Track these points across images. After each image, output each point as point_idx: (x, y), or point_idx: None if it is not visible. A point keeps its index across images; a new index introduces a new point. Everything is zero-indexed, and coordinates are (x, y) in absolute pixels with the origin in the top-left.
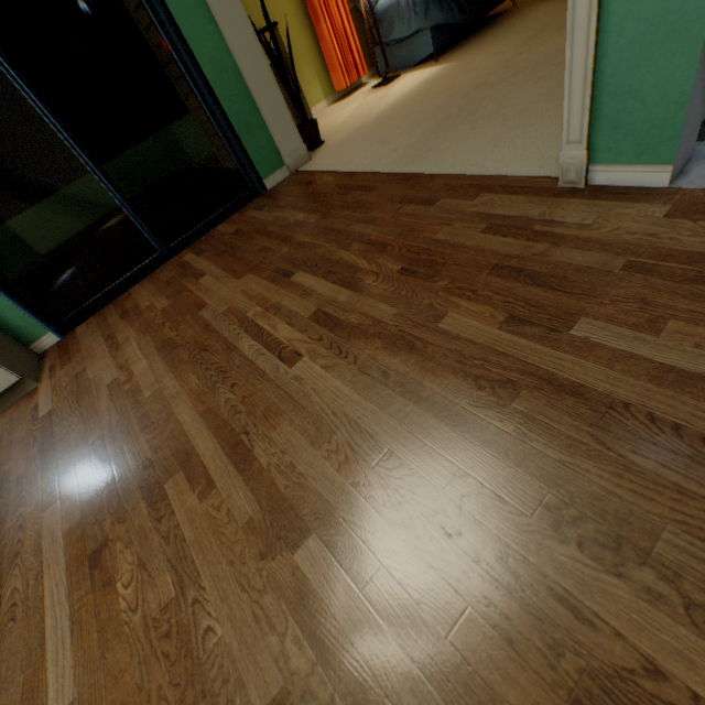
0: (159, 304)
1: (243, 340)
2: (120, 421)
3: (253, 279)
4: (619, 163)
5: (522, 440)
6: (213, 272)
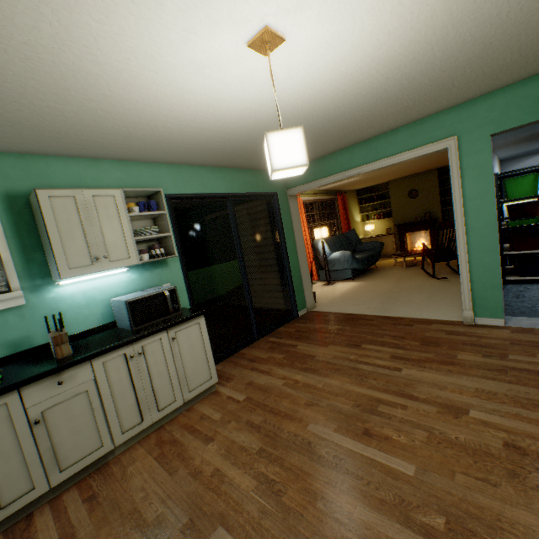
0: (276, 356)
1: (360, 365)
2: (314, 395)
3: (336, 346)
4: (485, 317)
5: (519, 380)
6: (302, 344)
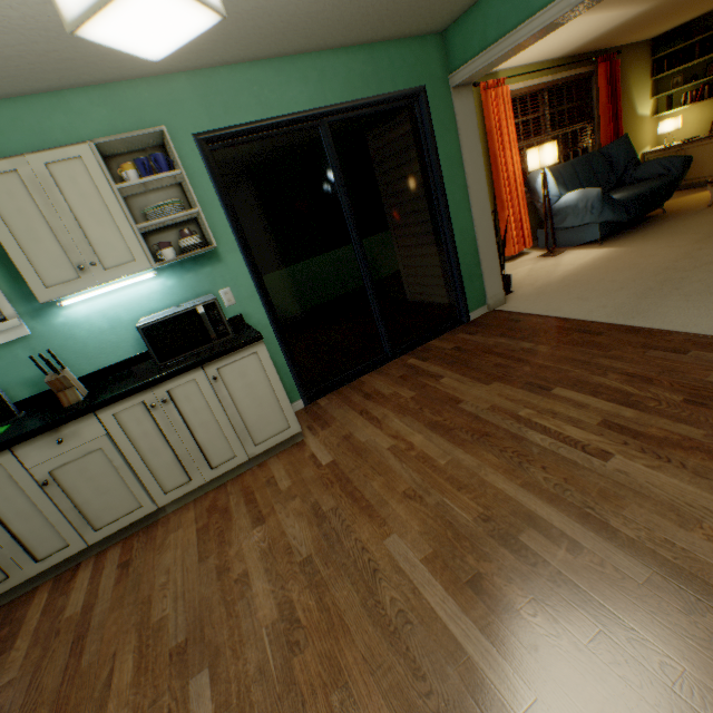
0: (403, 393)
1: (529, 433)
2: (424, 479)
3: (505, 386)
4: None
5: None
6: (450, 376)
